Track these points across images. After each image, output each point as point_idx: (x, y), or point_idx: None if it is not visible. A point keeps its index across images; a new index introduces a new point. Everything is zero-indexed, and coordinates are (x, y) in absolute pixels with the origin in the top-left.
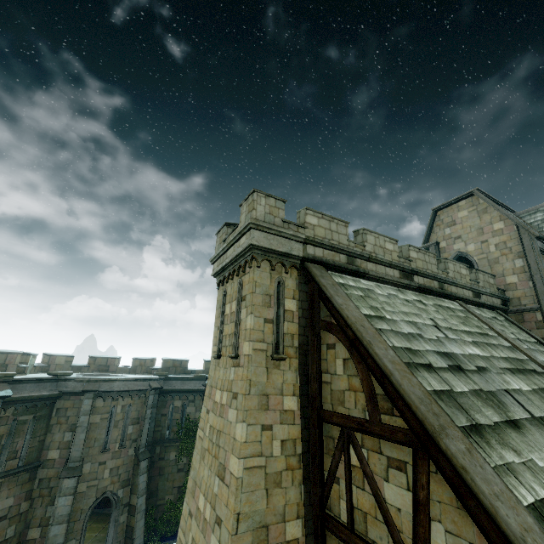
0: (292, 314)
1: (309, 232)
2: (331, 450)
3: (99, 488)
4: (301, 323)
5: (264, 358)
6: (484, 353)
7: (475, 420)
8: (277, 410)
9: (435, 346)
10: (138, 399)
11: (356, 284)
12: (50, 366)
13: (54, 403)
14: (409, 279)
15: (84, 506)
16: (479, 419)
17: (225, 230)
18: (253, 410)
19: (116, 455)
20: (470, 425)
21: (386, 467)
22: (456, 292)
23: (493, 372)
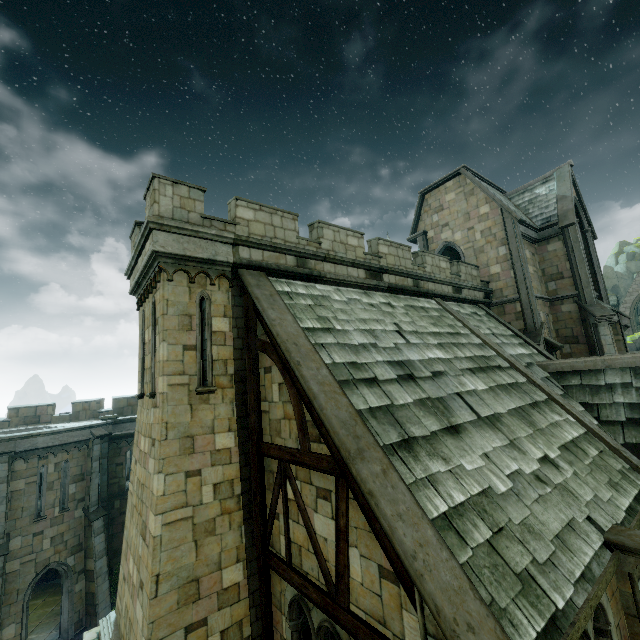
0: (224, 335)
1: (242, 230)
2: (271, 486)
3: (39, 561)
4: (236, 345)
5: (186, 393)
6: (448, 355)
7: (409, 433)
8: (207, 452)
9: (389, 355)
10: (79, 453)
11: (308, 291)
12: None
13: None
14: (377, 279)
15: (21, 585)
16: (415, 432)
17: (137, 232)
18: (173, 456)
19: (56, 521)
20: (401, 440)
21: (315, 498)
22: (433, 289)
23: (450, 376)
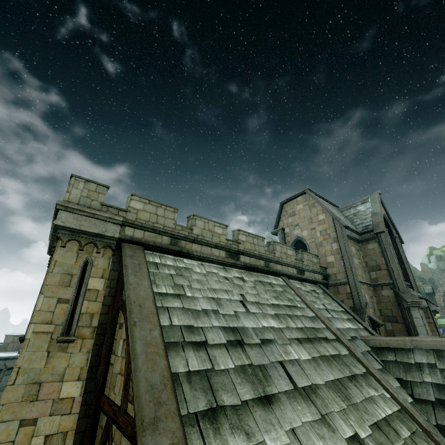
0: (97, 292)
1: (131, 215)
2: (98, 443)
3: None
4: (105, 302)
5: (48, 341)
6: (281, 324)
7: (218, 402)
8: (50, 400)
9: (226, 321)
10: None
11: (175, 263)
12: None
13: None
14: (235, 258)
15: None
16: (225, 400)
17: None
18: (14, 403)
19: None
20: (207, 409)
21: None
22: (280, 270)
23: (278, 344)
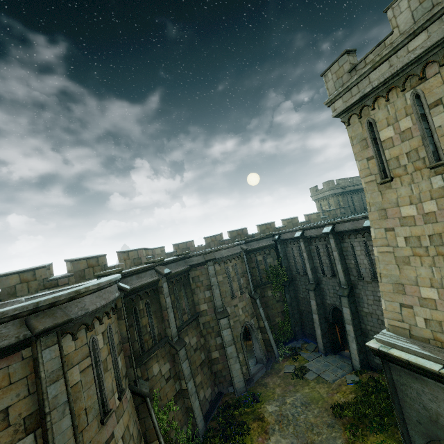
0: None
1: None
2: None
3: (240, 321)
4: None
5: None
6: None
7: None
8: None
9: None
10: (238, 260)
11: None
12: (154, 257)
13: (188, 274)
14: None
15: (237, 333)
16: None
17: (347, 59)
18: None
19: (240, 299)
20: None
21: None
22: None
23: None
